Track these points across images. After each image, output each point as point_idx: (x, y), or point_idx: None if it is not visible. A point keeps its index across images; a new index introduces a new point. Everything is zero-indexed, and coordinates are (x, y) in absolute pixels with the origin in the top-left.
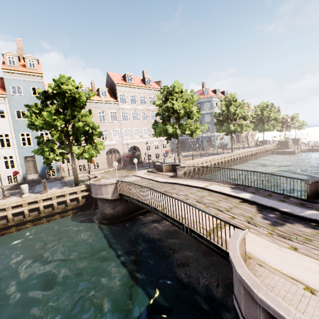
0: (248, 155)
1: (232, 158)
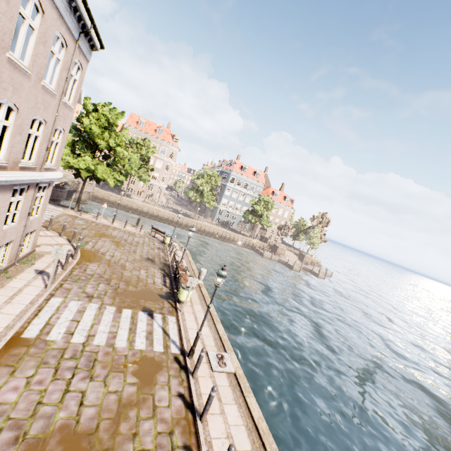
0: (213, 232)
1: (183, 221)
